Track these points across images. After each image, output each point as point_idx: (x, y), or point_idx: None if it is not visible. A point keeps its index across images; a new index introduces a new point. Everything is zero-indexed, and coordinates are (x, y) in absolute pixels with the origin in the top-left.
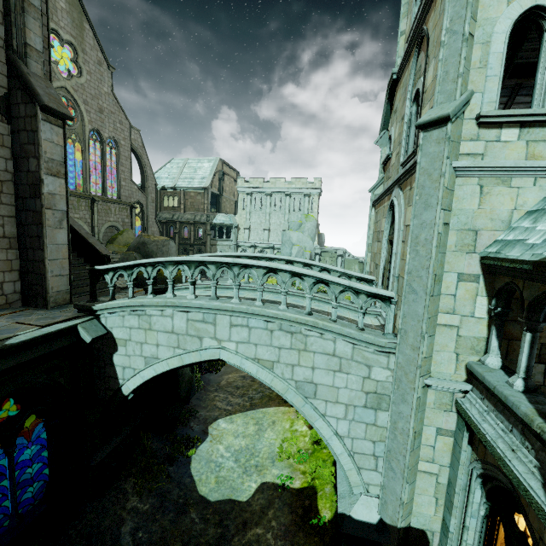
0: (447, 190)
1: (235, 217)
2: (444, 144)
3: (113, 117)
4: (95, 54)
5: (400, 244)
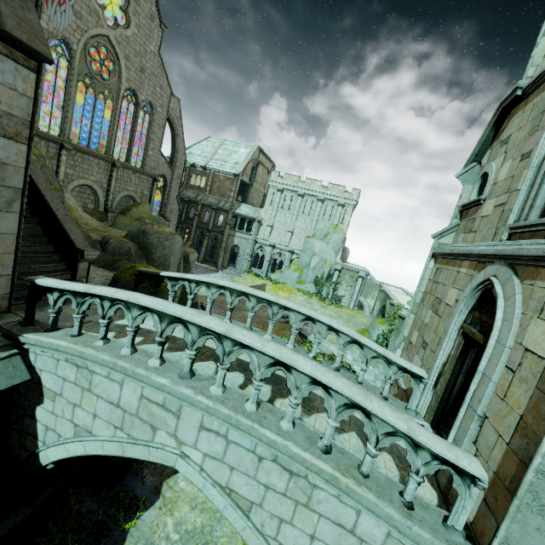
0: None
1: (259, 211)
2: None
3: (155, 80)
4: (148, 6)
5: (500, 367)
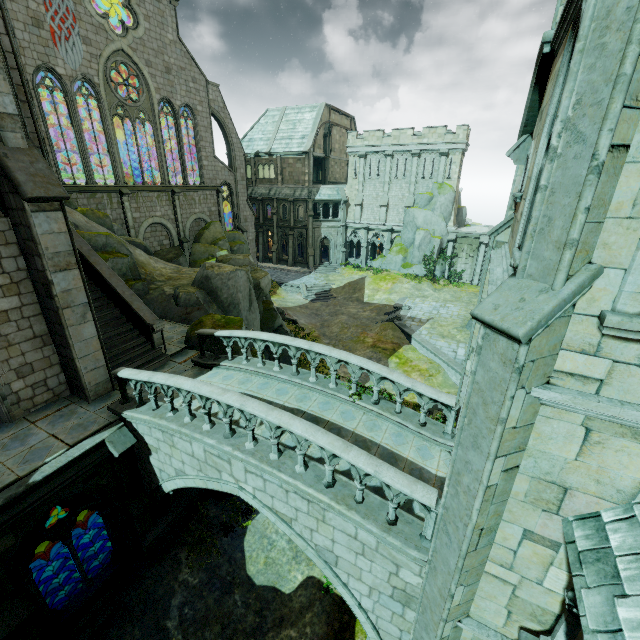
0: (515, 429)
1: (343, 189)
2: (511, 372)
3: (184, 74)
4: None
5: None
